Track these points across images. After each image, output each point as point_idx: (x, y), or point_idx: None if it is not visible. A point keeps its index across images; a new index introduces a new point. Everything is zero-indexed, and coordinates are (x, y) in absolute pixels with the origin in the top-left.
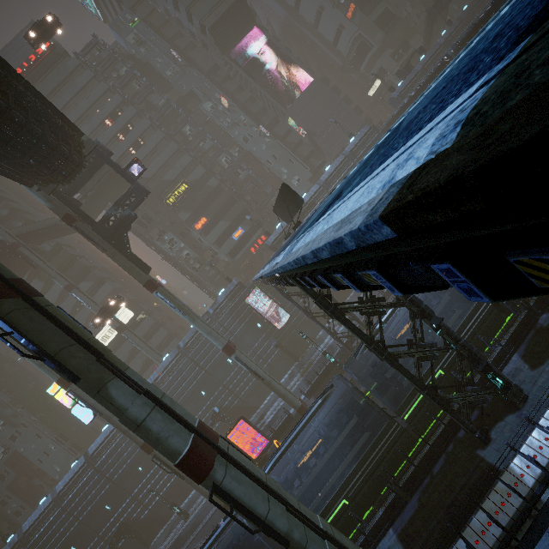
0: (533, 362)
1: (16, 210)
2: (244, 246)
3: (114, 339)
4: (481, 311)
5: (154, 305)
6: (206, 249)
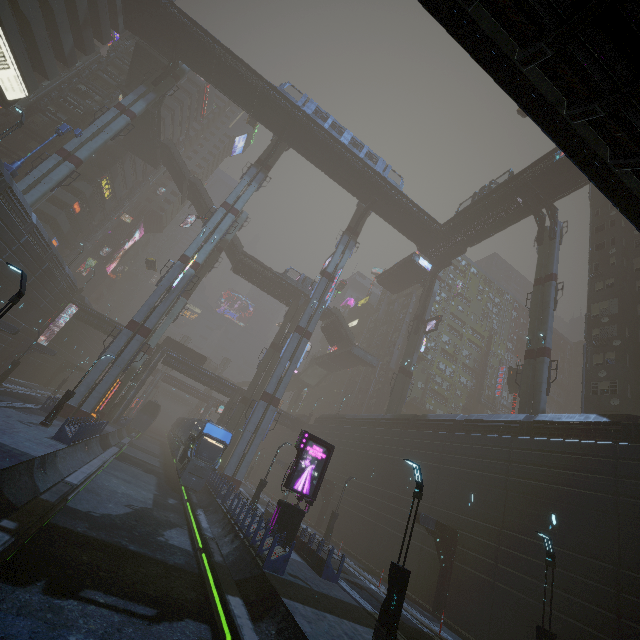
0: None
1: None
2: None
3: None
4: None
5: None
6: None
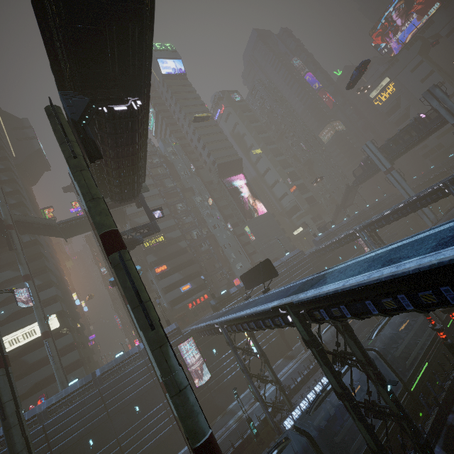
0: (453, 453)
1: (22, 204)
2: (186, 299)
3: (22, 345)
4: (404, 400)
5: (77, 326)
6: (153, 290)
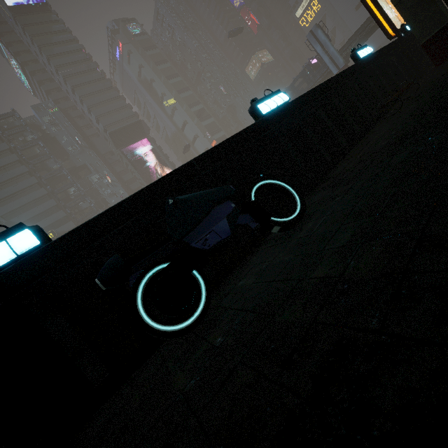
0: None
1: None
2: None
3: None
4: None
5: None
6: None
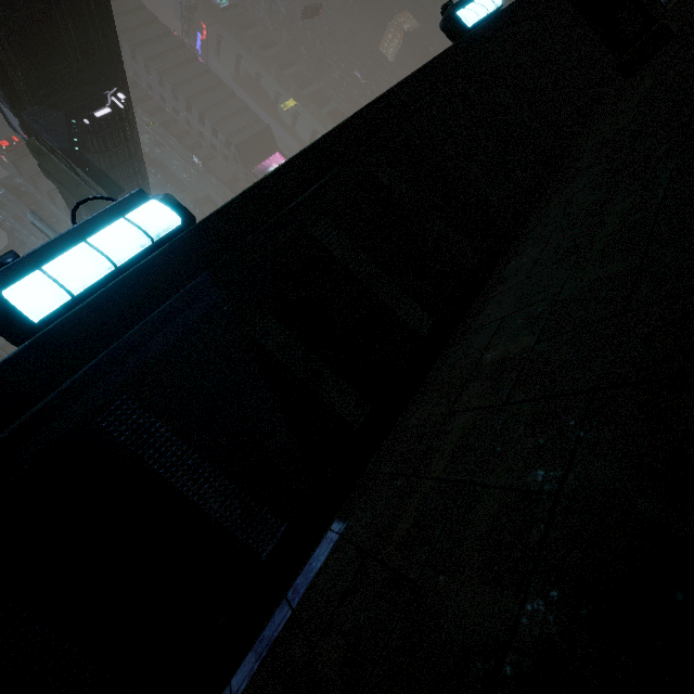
0: None
1: None
2: None
3: None
4: None
5: None
6: None
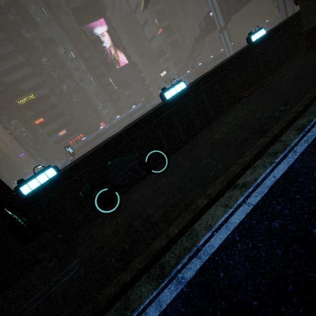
0: None
1: None
2: (64, 140)
3: None
4: None
5: None
6: (40, 134)
